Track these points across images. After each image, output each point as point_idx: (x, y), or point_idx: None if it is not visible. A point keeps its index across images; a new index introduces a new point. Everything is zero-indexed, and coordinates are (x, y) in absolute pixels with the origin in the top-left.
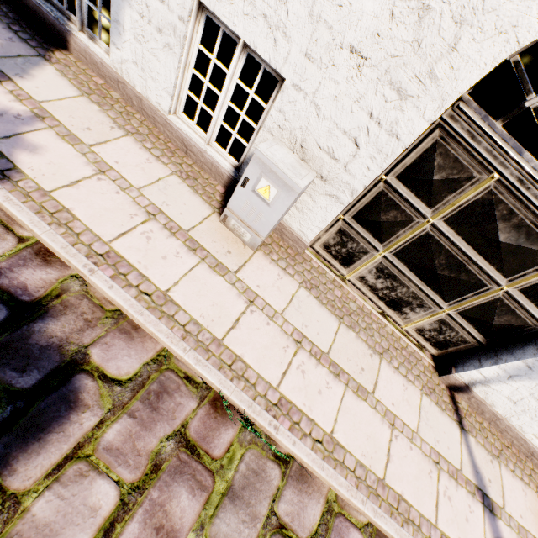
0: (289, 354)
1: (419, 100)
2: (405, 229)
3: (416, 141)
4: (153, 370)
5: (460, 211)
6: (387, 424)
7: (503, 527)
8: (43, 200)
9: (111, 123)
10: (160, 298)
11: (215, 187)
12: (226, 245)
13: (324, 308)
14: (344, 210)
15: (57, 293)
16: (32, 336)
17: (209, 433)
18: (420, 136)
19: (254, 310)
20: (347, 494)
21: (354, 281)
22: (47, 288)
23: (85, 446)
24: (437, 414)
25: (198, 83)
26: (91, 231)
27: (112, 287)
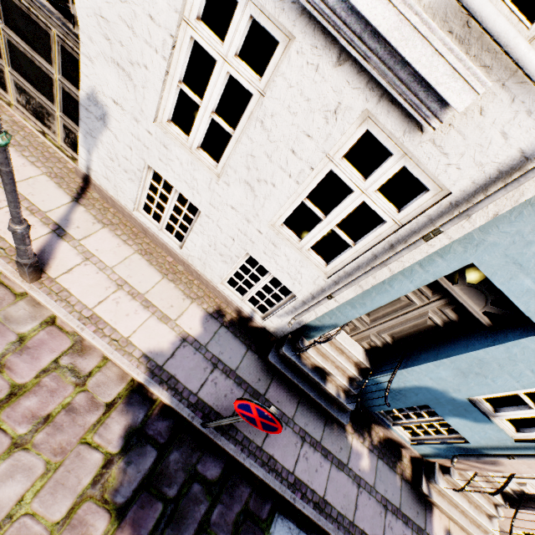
0: None
1: None
2: None
3: None
4: None
5: (3, 12)
6: None
7: (65, 245)
8: None
9: None
10: None
11: None
12: None
13: None
14: None
15: None
16: None
17: None
18: None
19: None
20: None
21: (17, 105)
22: None
23: None
24: (51, 187)
25: None
26: None
27: None
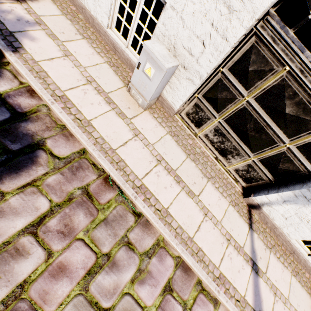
0: (152, 165)
1: (240, 13)
2: (232, 104)
3: (241, 45)
4: (76, 156)
5: (264, 92)
6: (202, 213)
7: (261, 282)
8: (34, 65)
9: (76, 31)
10: (85, 122)
11: (128, 73)
12: (128, 104)
13: (179, 147)
14: (198, 91)
15: (35, 111)
16: (20, 128)
17: (100, 192)
18: (243, 41)
19: (137, 139)
20: (168, 238)
21: (202, 137)
22: (30, 108)
23: (37, 181)
24: (236, 217)
25: (131, 15)
26: (55, 84)
27: (61, 112)
